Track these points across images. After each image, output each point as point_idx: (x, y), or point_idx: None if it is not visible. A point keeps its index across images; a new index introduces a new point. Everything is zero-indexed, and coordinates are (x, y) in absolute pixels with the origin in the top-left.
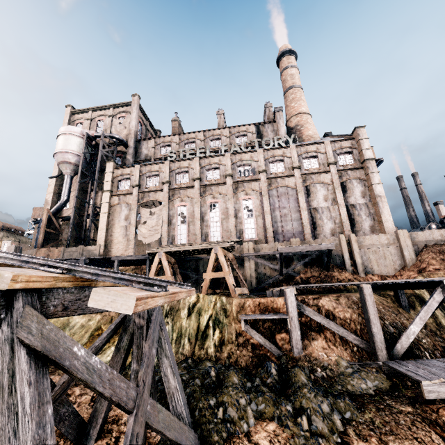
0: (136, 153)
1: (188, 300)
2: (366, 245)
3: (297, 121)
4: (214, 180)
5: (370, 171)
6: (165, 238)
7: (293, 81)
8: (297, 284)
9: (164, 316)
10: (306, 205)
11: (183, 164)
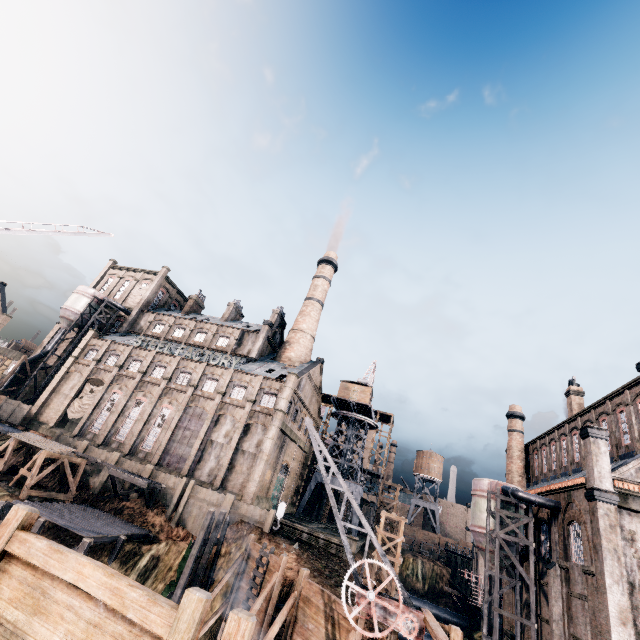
0: (135, 322)
1: None
2: (197, 497)
3: (291, 337)
4: (155, 378)
5: (272, 422)
6: (84, 419)
7: (314, 292)
8: (113, 510)
9: None
10: (208, 434)
11: (143, 353)
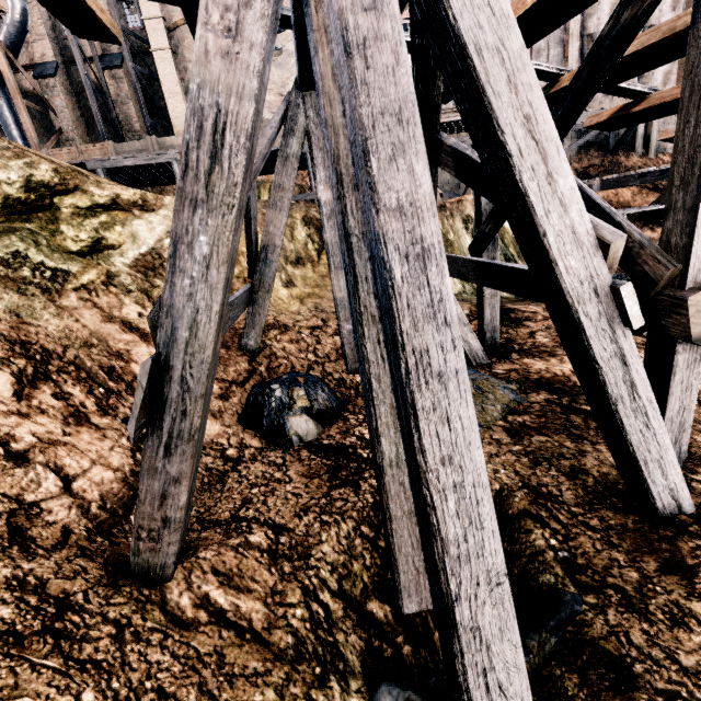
0: None
1: None
2: None
3: None
4: None
5: None
6: None
7: None
8: None
9: None
10: (579, 28)
11: None
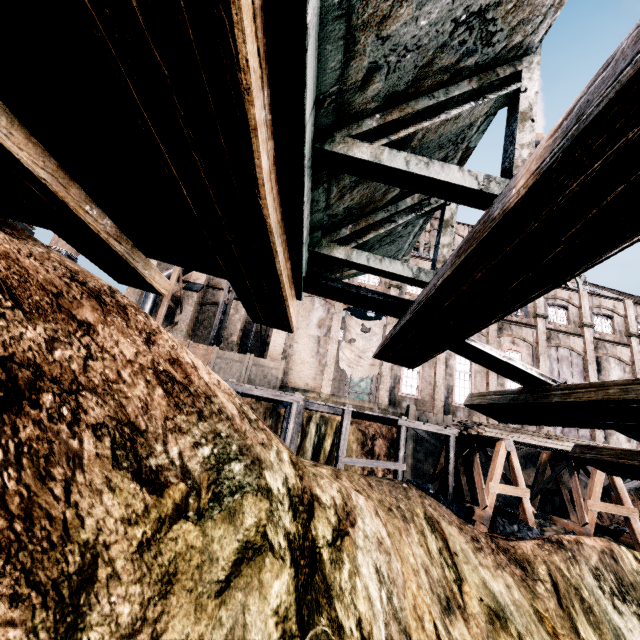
0: None
1: (630, 566)
2: None
3: None
4: None
5: None
6: (386, 377)
7: None
8: None
9: (620, 597)
10: None
11: (423, 265)
